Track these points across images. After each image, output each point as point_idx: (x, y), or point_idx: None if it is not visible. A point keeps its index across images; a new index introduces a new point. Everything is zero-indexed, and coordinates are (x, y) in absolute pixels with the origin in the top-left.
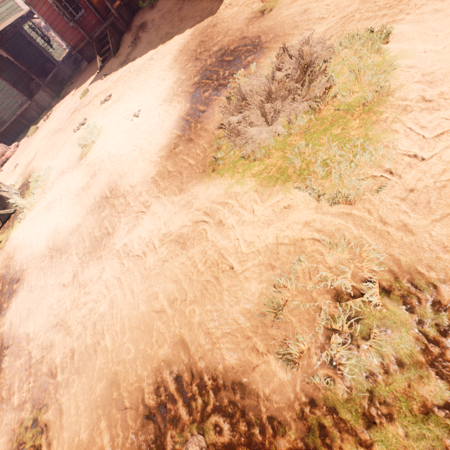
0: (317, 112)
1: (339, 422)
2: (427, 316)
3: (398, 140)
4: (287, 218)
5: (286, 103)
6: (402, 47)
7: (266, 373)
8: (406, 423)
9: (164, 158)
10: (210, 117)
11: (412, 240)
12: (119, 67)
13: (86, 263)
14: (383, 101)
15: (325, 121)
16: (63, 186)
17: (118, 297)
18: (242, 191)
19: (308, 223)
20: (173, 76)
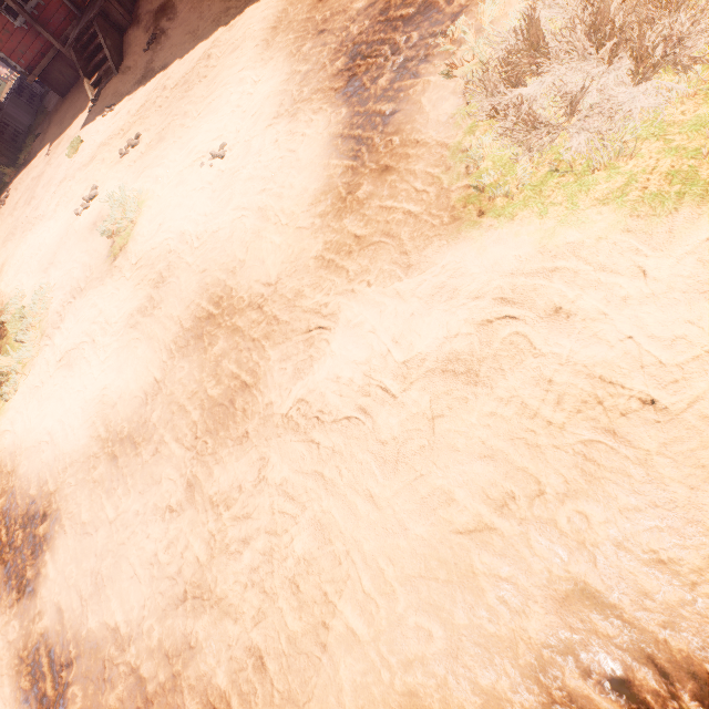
0: None
1: None
2: None
3: None
4: None
5: (707, 13)
6: None
7: None
8: None
9: (332, 215)
10: (416, 119)
11: None
12: (137, 86)
13: (209, 455)
14: None
15: None
16: (89, 316)
17: (335, 514)
18: (590, 237)
19: None
20: (276, 73)
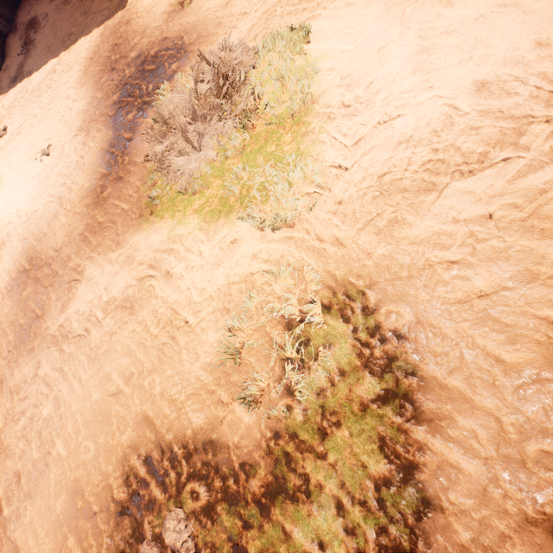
0: (250, 129)
1: (301, 444)
2: (359, 323)
3: (325, 151)
4: (235, 254)
5: (207, 125)
6: (322, 47)
7: (233, 422)
8: (350, 424)
9: (92, 206)
10: (139, 147)
11: (344, 252)
12: (11, 85)
13: (14, 362)
14: (310, 110)
15: (259, 139)
16: None
17: (63, 391)
18: (186, 232)
19: (255, 256)
20: (86, 95)
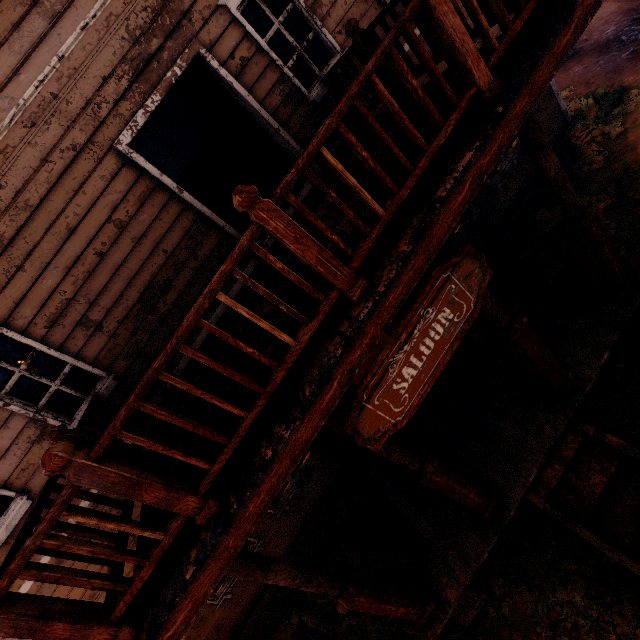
0: None
1: None
2: None
3: None
4: None
5: None
6: None
7: None
8: None
9: None
10: None
11: None
12: None
13: None
14: None
15: None
16: None
17: (617, 1)
18: None
19: None
20: None
